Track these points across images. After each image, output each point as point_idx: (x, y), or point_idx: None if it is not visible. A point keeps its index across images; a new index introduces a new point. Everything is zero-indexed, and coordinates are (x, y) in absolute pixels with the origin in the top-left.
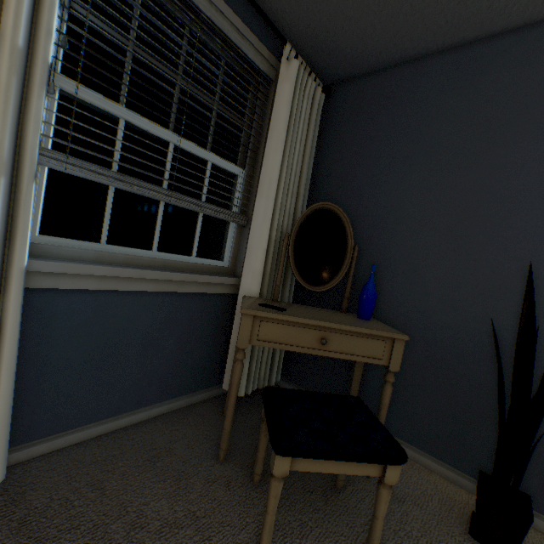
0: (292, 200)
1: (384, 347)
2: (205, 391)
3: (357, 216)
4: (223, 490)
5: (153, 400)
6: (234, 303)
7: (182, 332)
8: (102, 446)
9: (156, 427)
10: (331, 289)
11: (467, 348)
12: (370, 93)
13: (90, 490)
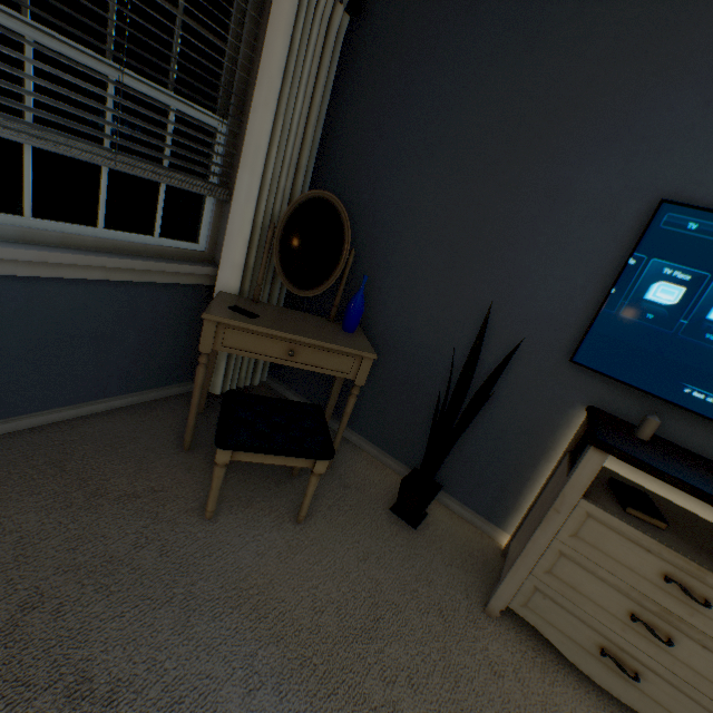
0: (290, 175)
1: (353, 363)
2: (179, 386)
3: (368, 208)
4: (184, 473)
5: (115, 393)
6: (212, 296)
7: (145, 326)
8: (59, 432)
9: (120, 418)
10: (329, 291)
11: (437, 370)
12: (410, 30)
13: (49, 467)
